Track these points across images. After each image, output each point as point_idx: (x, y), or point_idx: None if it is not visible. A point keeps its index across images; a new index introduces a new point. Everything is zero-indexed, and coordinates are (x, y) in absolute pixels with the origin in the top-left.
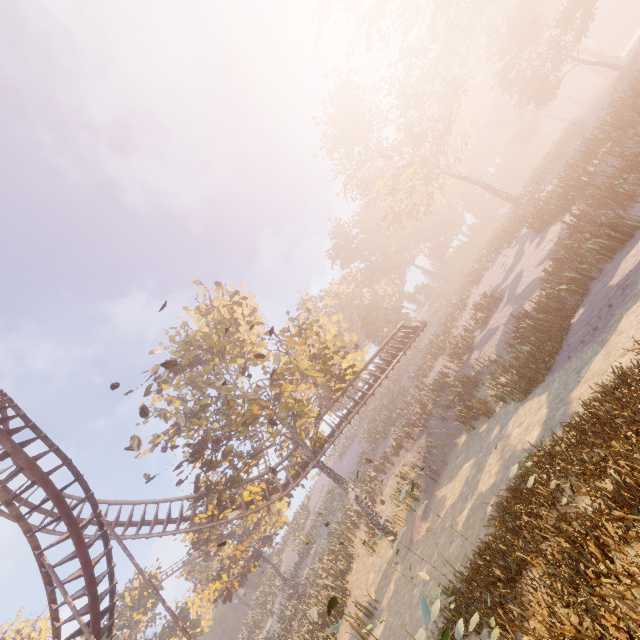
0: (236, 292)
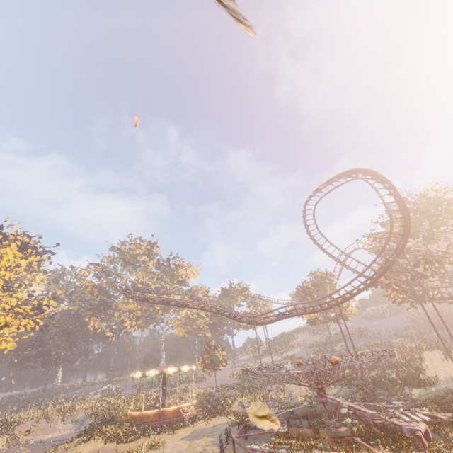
0: None
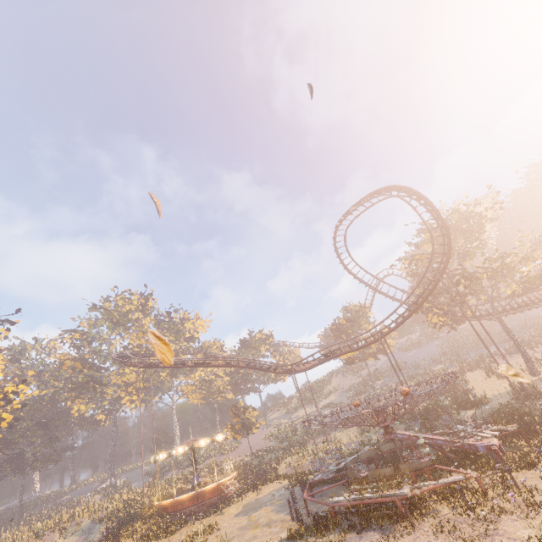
0: (501, 202)
